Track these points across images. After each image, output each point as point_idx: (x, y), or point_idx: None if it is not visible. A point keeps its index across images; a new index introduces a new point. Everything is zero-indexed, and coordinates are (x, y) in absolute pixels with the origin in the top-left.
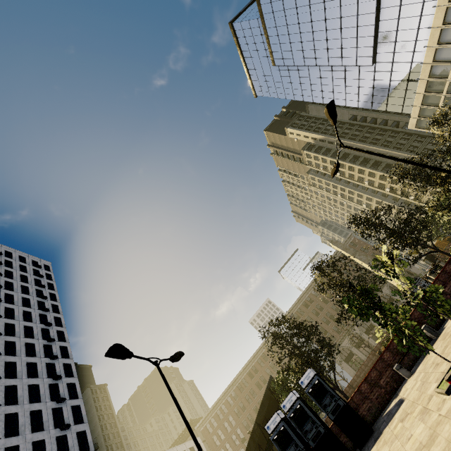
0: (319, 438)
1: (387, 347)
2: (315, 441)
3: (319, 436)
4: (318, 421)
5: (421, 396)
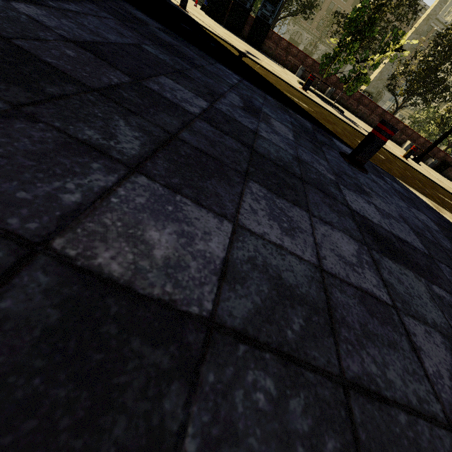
0: (242, 4)
1: (316, 62)
2: (239, 0)
3: (243, 4)
4: (253, 1)
5: (291, 76)
